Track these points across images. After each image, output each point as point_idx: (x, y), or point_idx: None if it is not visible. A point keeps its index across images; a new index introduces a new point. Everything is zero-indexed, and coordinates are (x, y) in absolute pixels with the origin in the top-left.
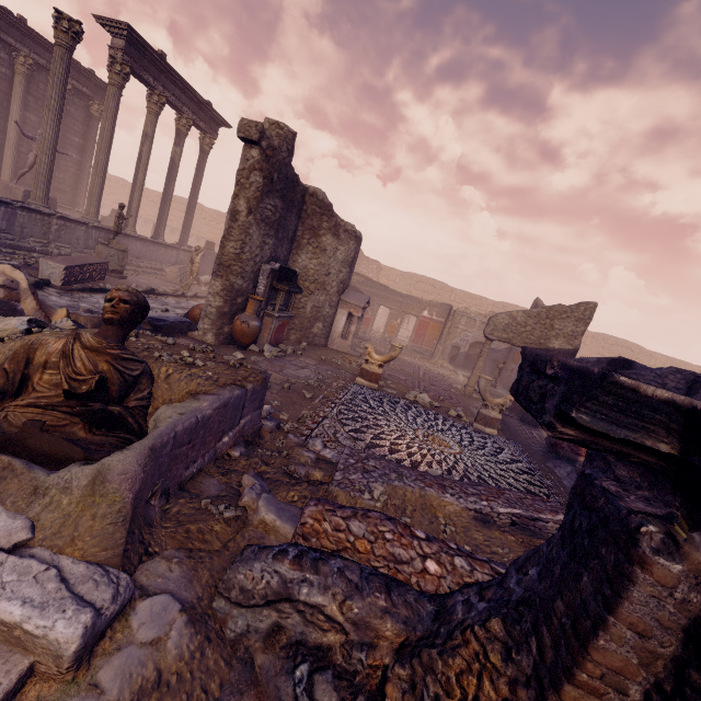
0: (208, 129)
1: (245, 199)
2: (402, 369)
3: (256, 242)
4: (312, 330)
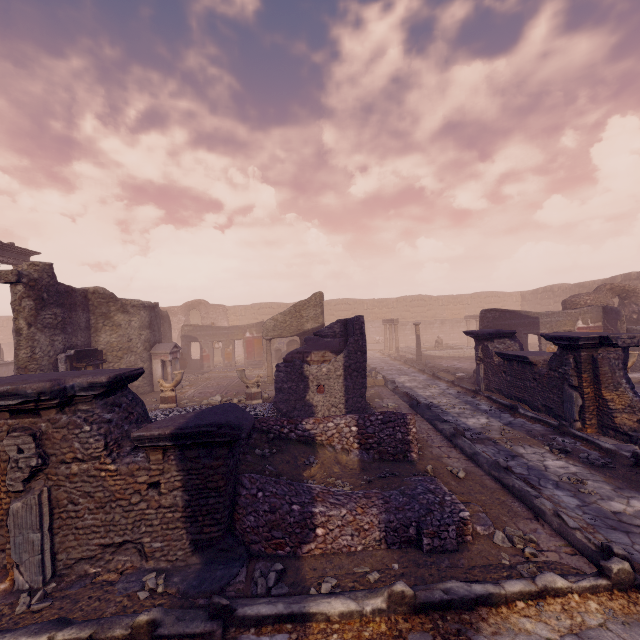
0: (18, 262)
1: (24, 319)
2: (218, 384)
3: (45, 343)
4: (134, 384)
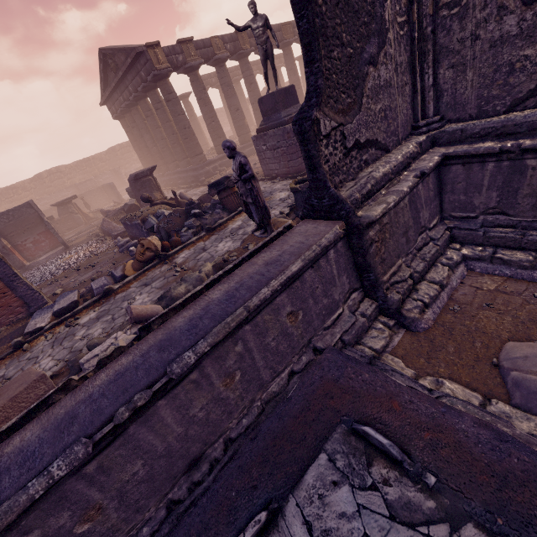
0: None
1: None
2: None
3: None
4: None
